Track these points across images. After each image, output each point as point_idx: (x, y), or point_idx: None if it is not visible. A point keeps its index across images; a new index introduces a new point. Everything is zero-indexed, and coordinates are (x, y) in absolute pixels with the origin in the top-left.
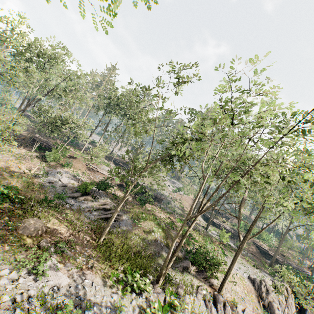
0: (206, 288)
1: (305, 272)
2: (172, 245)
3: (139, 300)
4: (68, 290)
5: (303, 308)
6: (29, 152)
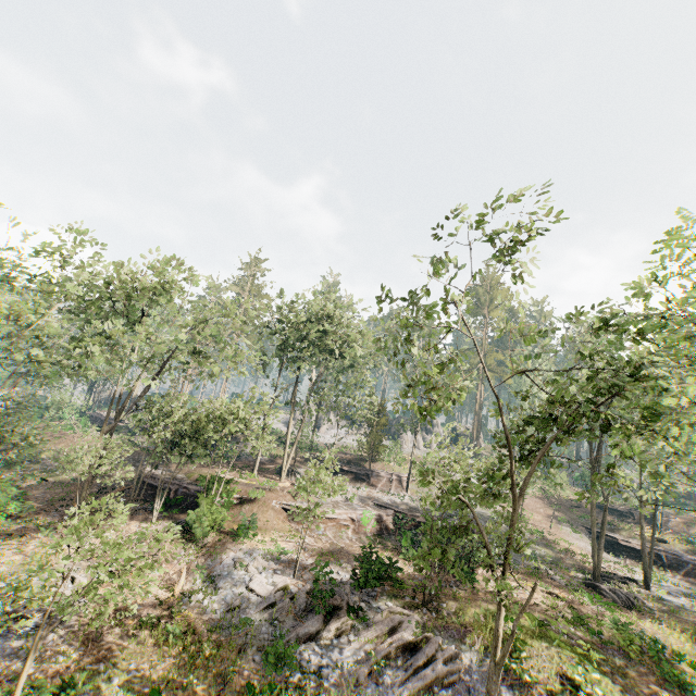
0: None
1: None
2: None
3: None
4: None
5: None
6: (147, 527)
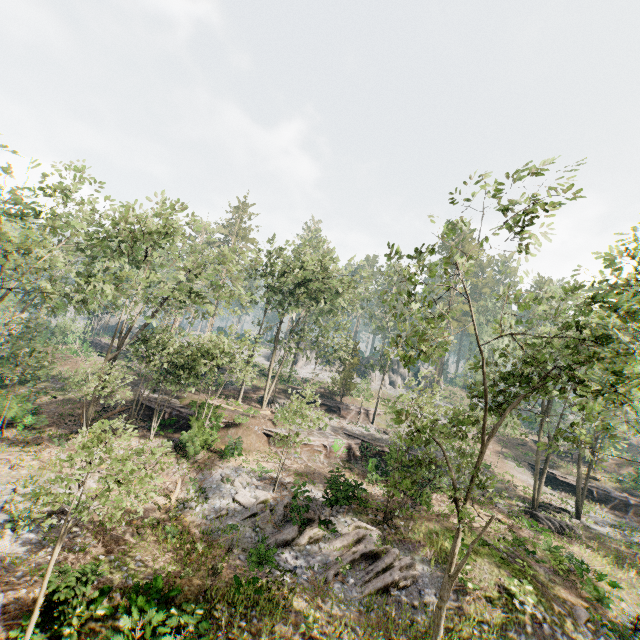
0: None
1: None
2: None
3: None
4: None
5: None
6: (146, 443)
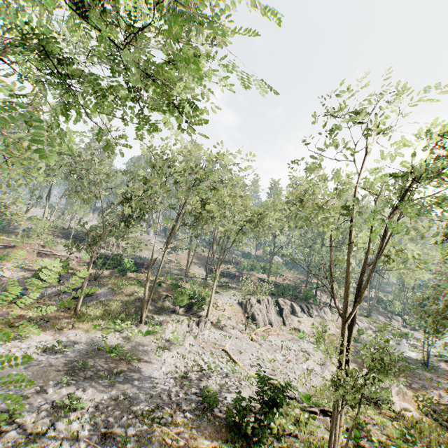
0: (190, 317)
1: (302, 287)
2: (145, 289)
3: (123, 335)
4: (55, 341)
5: (282, 309)
6: None
